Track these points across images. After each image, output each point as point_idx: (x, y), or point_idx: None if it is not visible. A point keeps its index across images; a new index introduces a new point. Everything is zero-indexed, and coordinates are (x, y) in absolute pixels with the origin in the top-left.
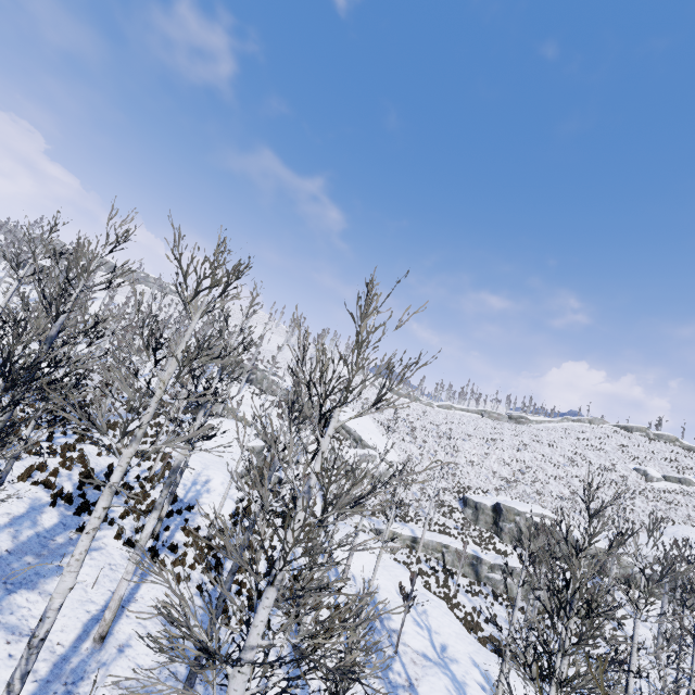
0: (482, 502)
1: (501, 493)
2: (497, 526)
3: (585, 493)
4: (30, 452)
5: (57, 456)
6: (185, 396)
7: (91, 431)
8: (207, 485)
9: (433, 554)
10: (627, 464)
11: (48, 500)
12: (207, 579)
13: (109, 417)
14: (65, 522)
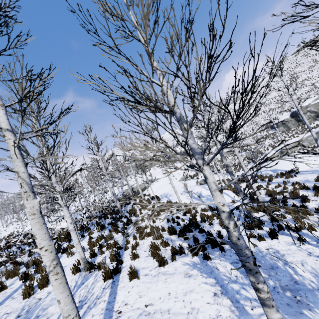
0: (284, 119)
1: (282, 113)
2: (301, 121)
3: (316, 81)
4: (133, 247)
5: (144, 238)
6: (129, 190)
7: (131, 219)
8: (204, 196)
9: (296, 149)
10: (318, 57)
11: (197, 259)
12: (316, 216)
13: (123, 212)
14: (232, 261)
